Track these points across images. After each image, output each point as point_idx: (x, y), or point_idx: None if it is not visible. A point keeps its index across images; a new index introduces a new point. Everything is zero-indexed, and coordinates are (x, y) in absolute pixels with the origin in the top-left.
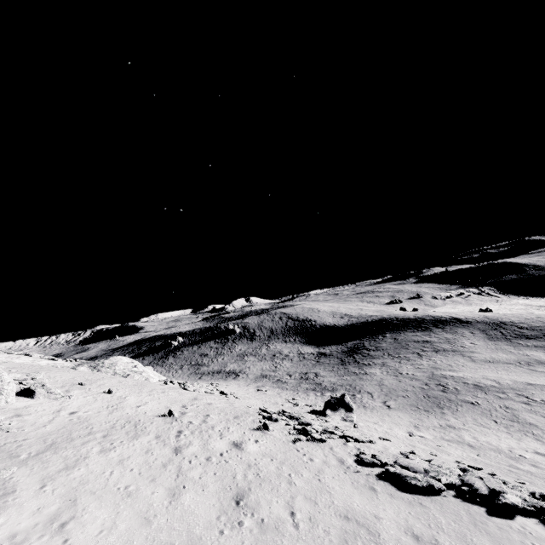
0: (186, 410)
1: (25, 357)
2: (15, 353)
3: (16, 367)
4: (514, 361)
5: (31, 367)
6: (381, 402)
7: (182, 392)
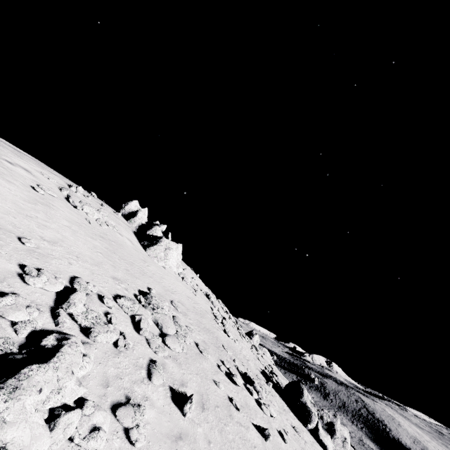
0: None
1: None
2: None
3: None
4: None
5: None
6: None
7: None
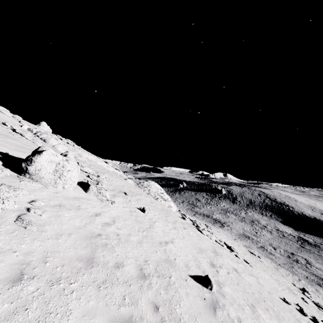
0: (218, 275)
1: (104, 163)
2: (101, 159)
3: (95, 166)
4: None
5: (103, 169)
6: None
7: (199, 235)
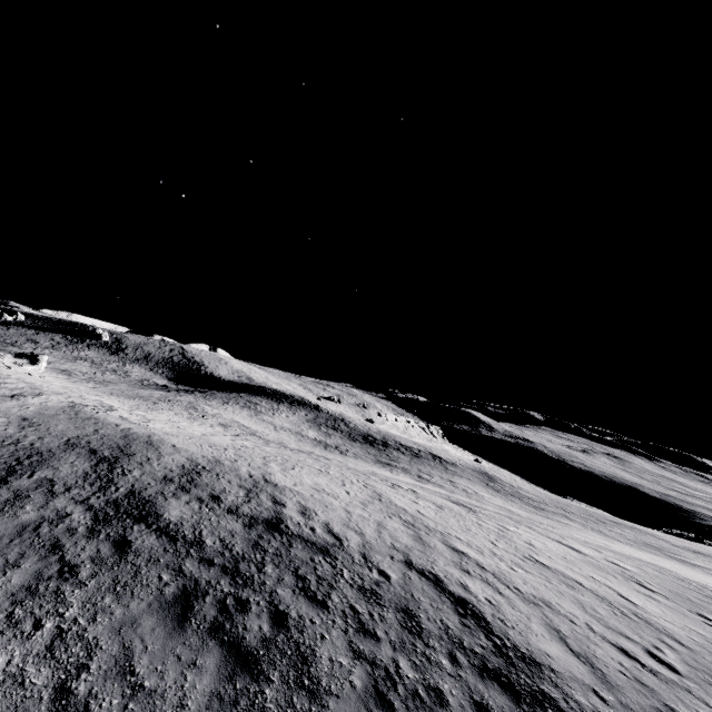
0: None
1: None
2: None
3: None
4: (282, 427)
5: None
6: (97, 387)
7: None
